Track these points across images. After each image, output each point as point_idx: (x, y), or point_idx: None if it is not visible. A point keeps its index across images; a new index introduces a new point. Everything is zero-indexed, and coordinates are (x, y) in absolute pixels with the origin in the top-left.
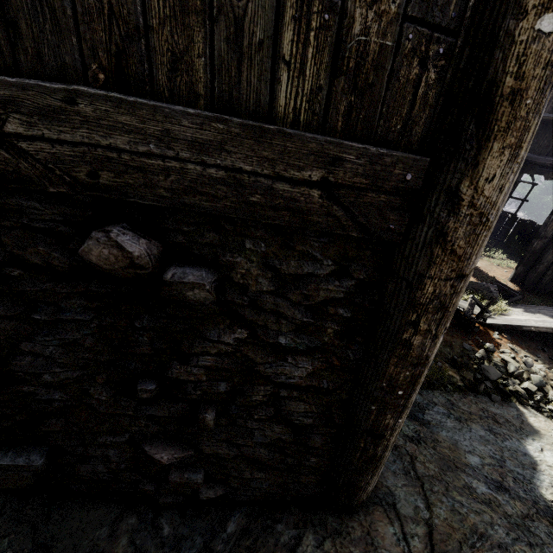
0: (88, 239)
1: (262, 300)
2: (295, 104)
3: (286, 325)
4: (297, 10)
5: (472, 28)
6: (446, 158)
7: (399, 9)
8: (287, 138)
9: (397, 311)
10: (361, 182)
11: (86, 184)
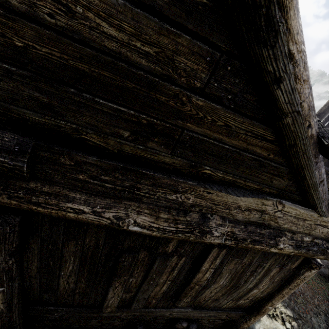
0: (176, 324)
1: (203, 324)
2: (225, 307)
3: (206, 327)
4: (231, 301)
5: (259, 301)
6: (250, 313)
7: (248, 300)
8: (222, 312)
9: (233, 328)
10: (233, 315)
11: (181, 317)
